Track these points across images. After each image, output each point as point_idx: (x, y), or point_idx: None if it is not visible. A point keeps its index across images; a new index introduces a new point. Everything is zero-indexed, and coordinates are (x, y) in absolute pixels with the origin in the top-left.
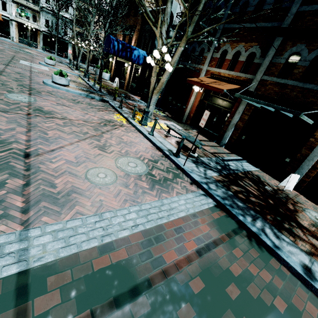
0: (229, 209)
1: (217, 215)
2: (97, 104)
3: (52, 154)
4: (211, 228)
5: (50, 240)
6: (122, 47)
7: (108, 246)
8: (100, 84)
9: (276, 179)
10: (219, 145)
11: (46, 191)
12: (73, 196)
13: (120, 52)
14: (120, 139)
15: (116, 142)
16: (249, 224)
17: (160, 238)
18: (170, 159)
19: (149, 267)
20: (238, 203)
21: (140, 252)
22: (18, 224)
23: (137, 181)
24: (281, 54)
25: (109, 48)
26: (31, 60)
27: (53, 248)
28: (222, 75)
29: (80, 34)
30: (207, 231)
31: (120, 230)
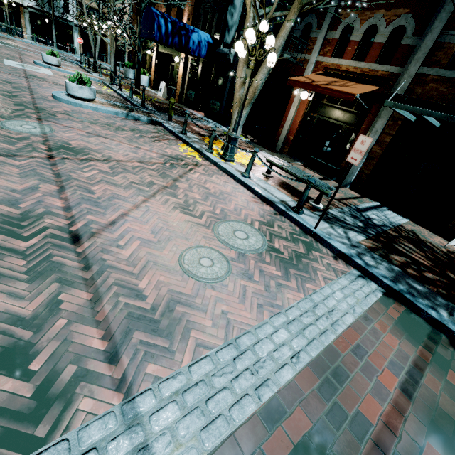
0: (410, 300)
1: (395, 313)
2: (147, 129)
3: (115, 231)
4: (400, 338)
5: (178, 416)
6: (173, 28)
7: (273, 409)
8: (143, 94)
9: (437, 234)
10: (342, 185)
11: (132, 308)
12: (178, 310)
13: (171, 37)
14: (205, 190)
15: (201, 196)
16: (449, 323)
17: (341, 374)
18: (289, 217)
19: (352, 440)
20: (416, 286)
21: (325, 410)
22: (111, 389)
23: (261, 264)
24: None
25: (151, 31)
26: (21, 59)
27: (190, 433)
28: (343, 69)
29: (90, 10)
30: (397, 346)
31: (277, 369)
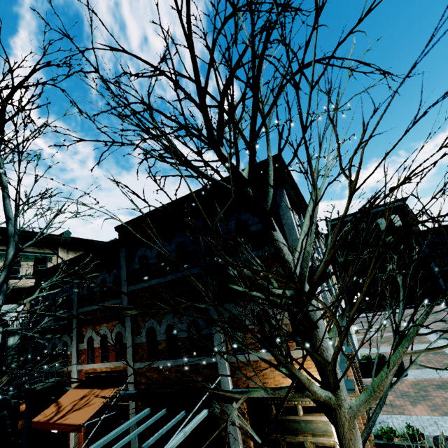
0: None
1: None
2: None
3: None
4: None
5: None
6: None
7: None
8: None
9: None
10: None
11: None
12: None
13: None
14: None
15: None
16: None
17: None
18: None
19: None
20: None
21: None
22: None
23: None
24: (139, 332)
25: None
26: None
27: None
28: (99, 370)
29: None
30: None
31: None
